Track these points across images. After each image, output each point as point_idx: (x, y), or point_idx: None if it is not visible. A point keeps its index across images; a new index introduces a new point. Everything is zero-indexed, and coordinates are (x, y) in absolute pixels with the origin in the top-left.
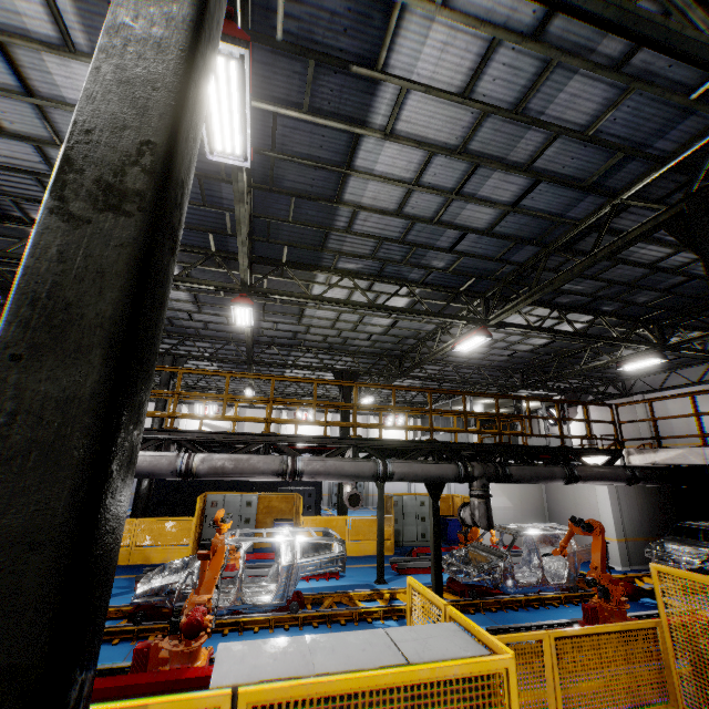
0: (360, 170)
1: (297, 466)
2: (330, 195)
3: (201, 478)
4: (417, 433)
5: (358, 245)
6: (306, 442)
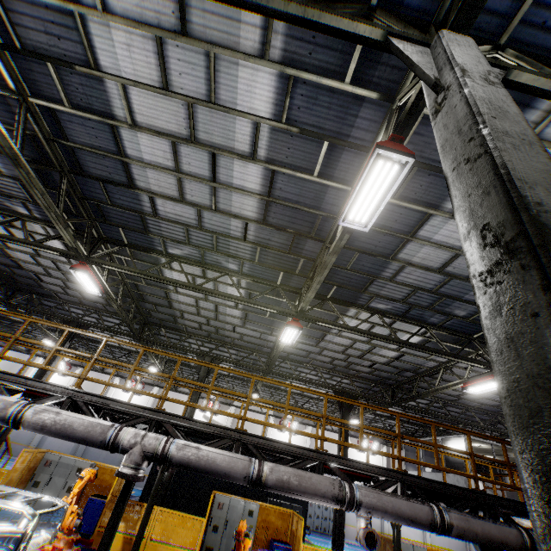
0: (420, 237)
1: (355, 495)
2: (387, 253)
3: (267, 488)
4: (389, 463)
5: (394, 291)
6: (356, 467)
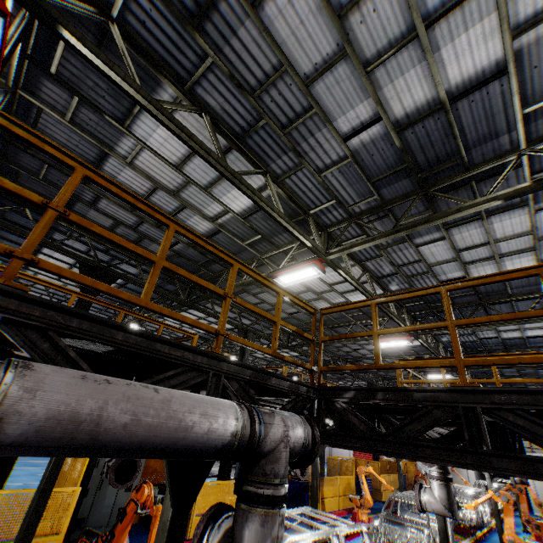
0: None
1: None
2: None
3: None
4: None
5: None
6: None
